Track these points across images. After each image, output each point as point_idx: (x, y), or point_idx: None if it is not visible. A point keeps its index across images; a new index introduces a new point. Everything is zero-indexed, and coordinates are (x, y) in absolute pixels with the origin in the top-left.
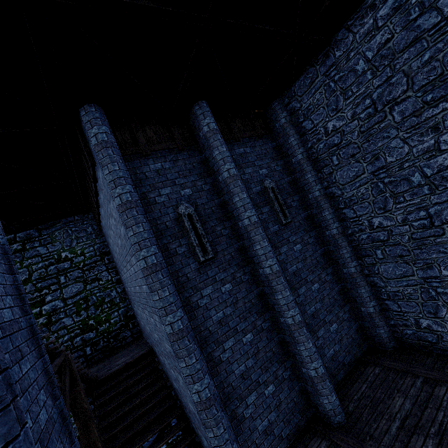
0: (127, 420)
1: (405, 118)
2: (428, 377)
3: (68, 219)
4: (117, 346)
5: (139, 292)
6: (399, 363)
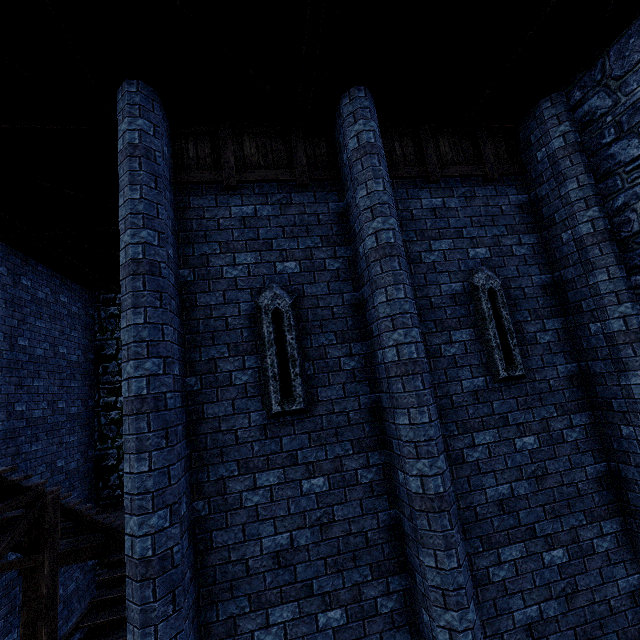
0: (116, 636)
1: None
2: None
3: None
4: None
5: None
6: None
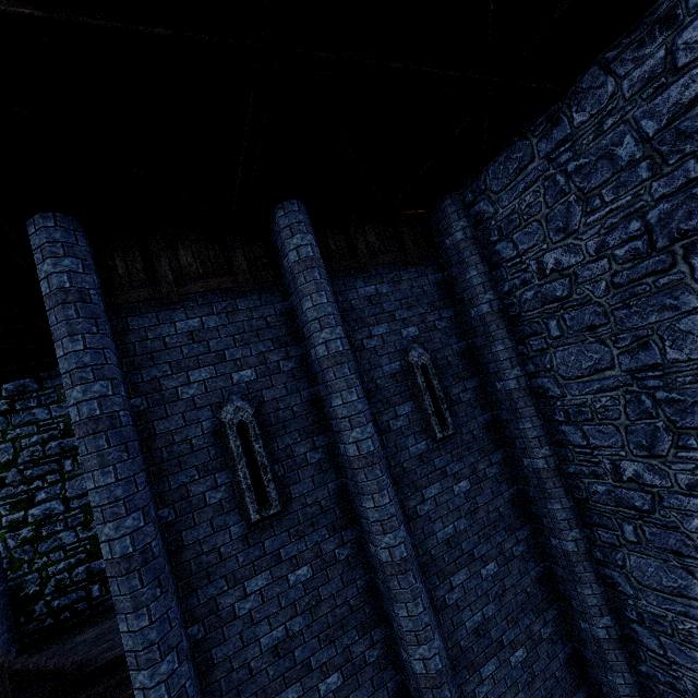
0: None
1: None
2: None
3: None
4: None
5: None
6: None
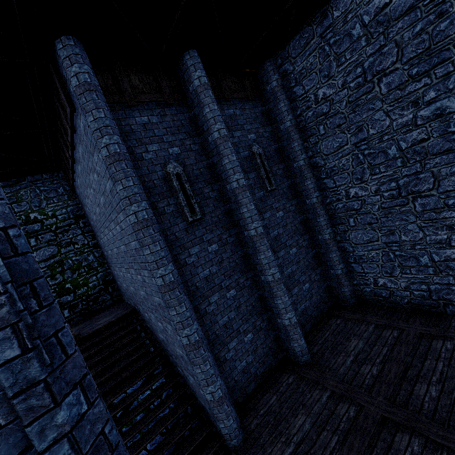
0: (115, 369)
1: (391, 91)
2: (378, 324)
3: (34, 177)
4: (96, 309)
5: (125, 252)
6: (357, 315)
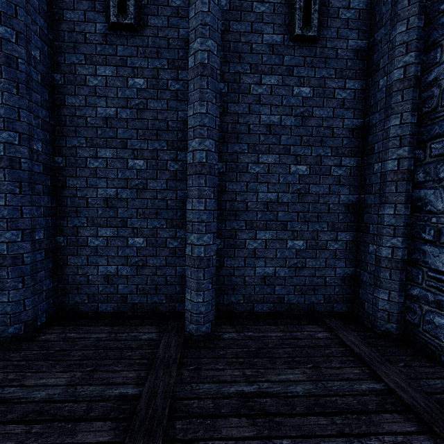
0: None
1: None
2: (396, 393)
3: None
4: None
5: None
6: (368, 349)
